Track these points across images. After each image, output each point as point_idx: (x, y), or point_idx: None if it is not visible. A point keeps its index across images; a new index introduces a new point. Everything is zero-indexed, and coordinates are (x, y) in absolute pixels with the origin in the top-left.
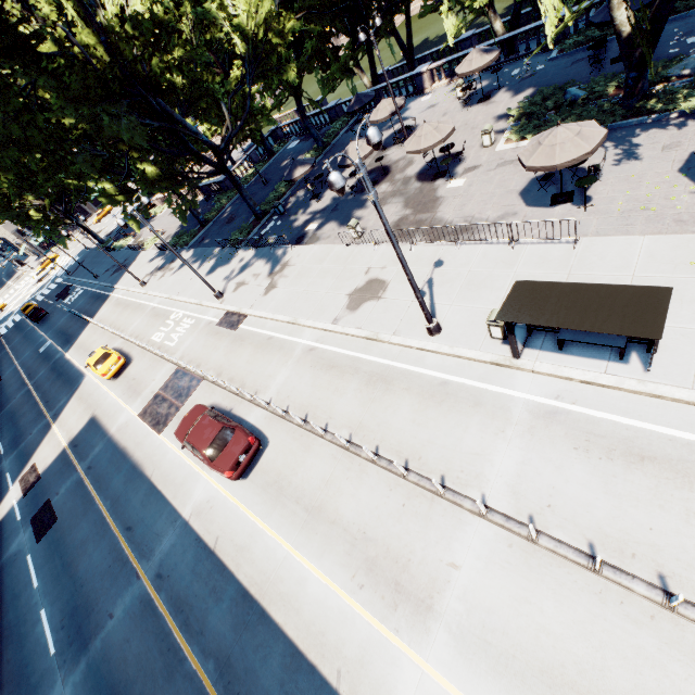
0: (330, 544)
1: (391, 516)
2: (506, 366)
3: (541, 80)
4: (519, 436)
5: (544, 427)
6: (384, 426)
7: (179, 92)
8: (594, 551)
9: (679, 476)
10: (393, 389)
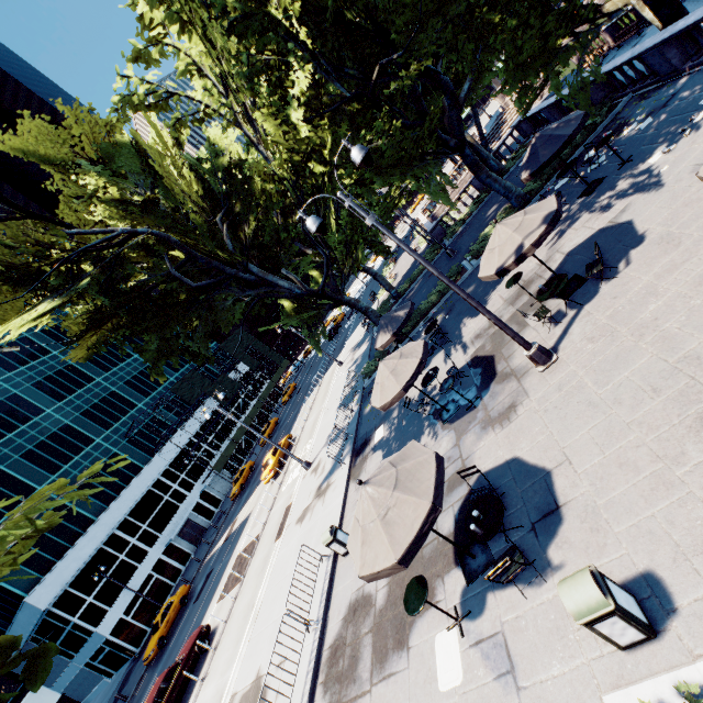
0: None
1: None
2: None
3: None
4: None
5: None
6: None
7: (291, 229)
8: None
9: None
10: None
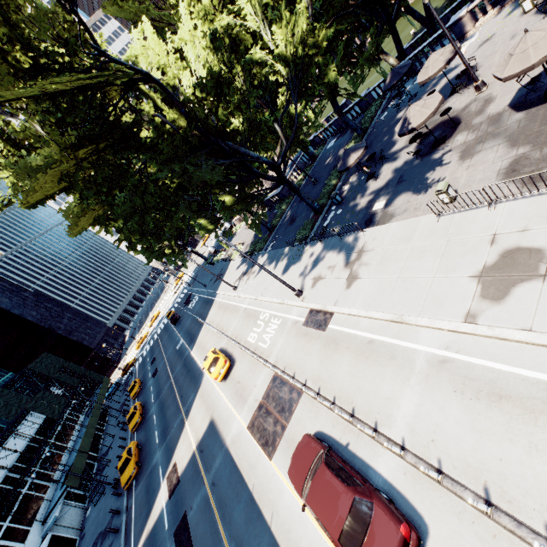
0: None
1: None
2: None
3: None
4: None
5: None
6: None
7: (240, 133)
8: None
9: None
10: None
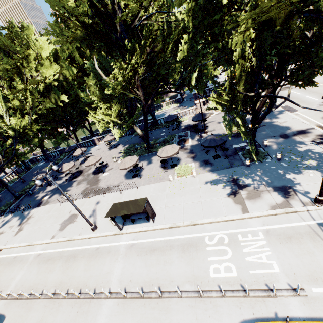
0: None
1: (71, 320)
2: (118, 234)
3: (130, 142)
4: (122, 258)
5: (129, 251)
6: (72, 277)
7: None
8: (143, 289)
9: (162, 251)
10: (77, 259)
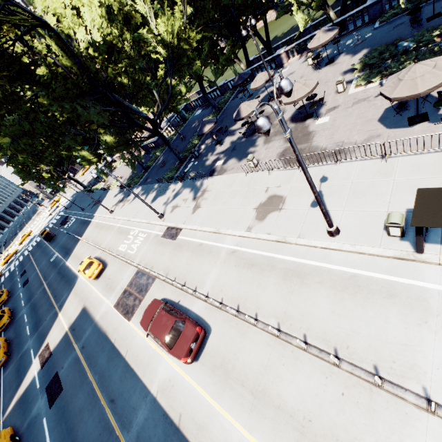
0: (279, 430)
1: (333, 405)
2: (410, 260)
3: (371, 43)
4: None
5: None
6: (307, 316)
7: (126, 89)
8: None
9: None
10: (308, 282)
